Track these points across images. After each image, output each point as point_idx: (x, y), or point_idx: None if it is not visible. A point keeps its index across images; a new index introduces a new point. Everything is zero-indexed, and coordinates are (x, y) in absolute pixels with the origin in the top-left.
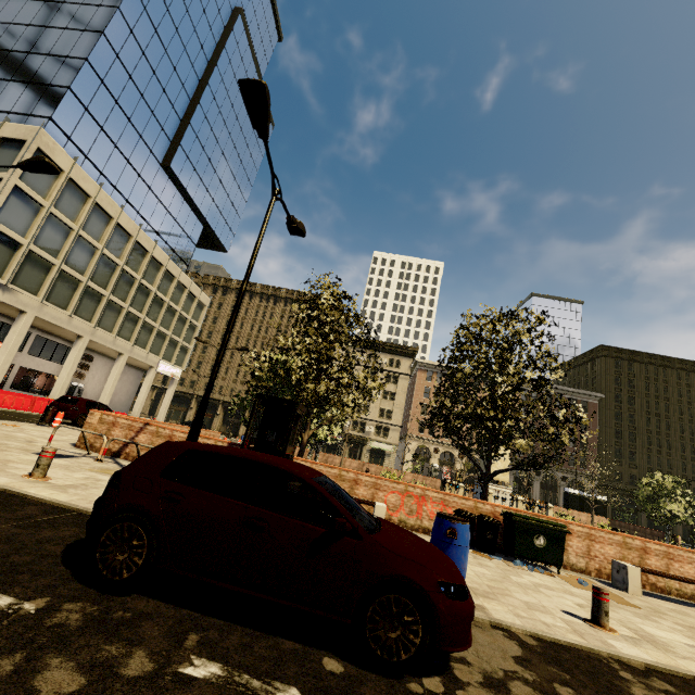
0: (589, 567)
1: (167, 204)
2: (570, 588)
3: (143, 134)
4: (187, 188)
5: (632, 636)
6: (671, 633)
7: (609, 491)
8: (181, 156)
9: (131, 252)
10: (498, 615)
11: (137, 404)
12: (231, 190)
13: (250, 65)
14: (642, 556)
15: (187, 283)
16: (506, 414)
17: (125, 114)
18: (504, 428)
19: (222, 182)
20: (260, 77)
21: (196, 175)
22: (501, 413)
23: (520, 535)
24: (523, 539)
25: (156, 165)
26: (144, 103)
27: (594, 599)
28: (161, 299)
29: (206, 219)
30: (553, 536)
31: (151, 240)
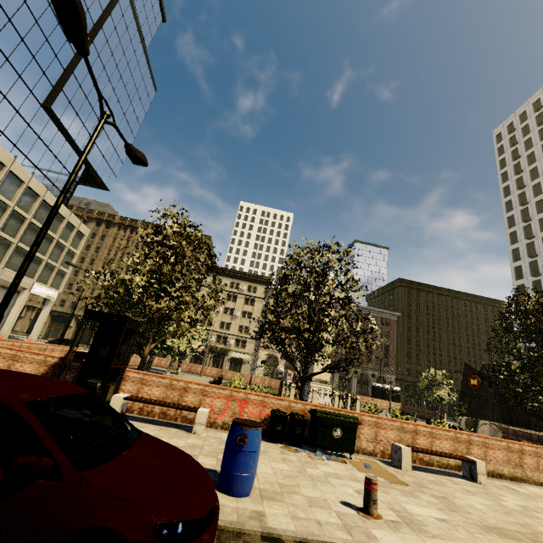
0: (376, 450)
1: (48, 142)
2: (356, 473)
3: (23, 74)
4: (68, 130)
5: (395, 520)
6: (427, 508)
7: (403, 383)
8: (63, 101)
9: (4, 180)
10: (274, 521)
11: (7, 323)
12: (114, 138)
13: (135, 35)
14: (414, 437)
15: (66, 214)
16: (321, 327)
17: (2, 53)
18: (318, 338)
19: (105, 130)
20: (144, 47)
21: (78, 119)
22: (313, 325)
23: (322, 429)
24: (324, 432)
25: (37, 105)
26: (25, 47)
27: (366, 490)
28: (37, 226)
29: (88, 160)
30: (347, 428)
31: (27, 171)
